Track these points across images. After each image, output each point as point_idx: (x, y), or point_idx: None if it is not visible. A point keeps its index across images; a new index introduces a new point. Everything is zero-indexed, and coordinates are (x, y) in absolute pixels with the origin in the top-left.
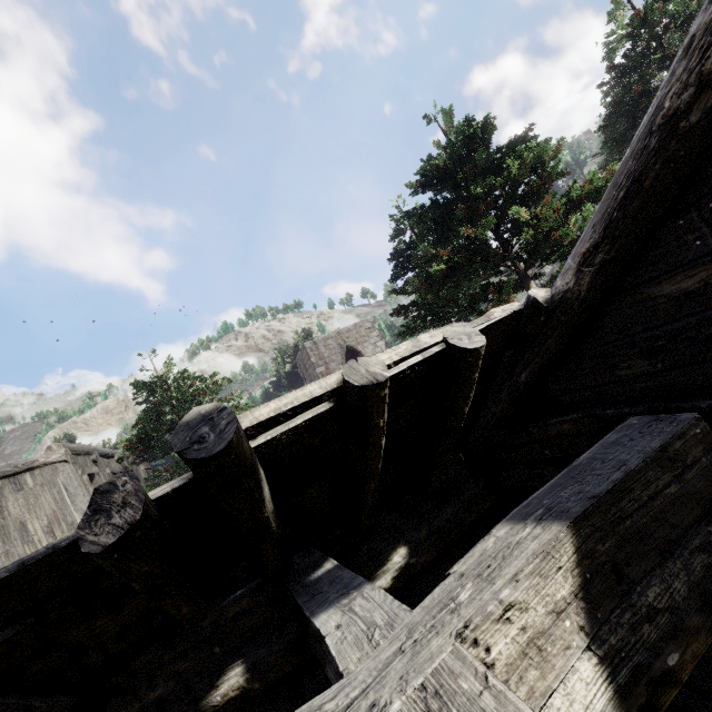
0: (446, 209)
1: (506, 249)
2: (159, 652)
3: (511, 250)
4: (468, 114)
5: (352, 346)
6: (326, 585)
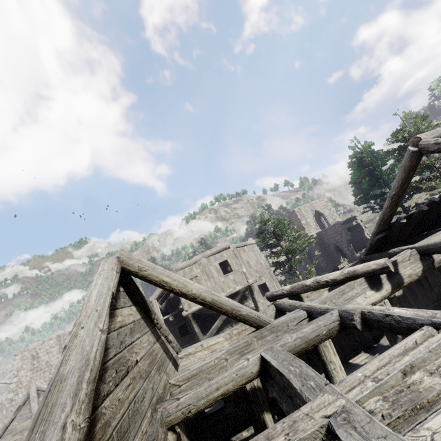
0: (405, 150)
1: (433, 164)
2: (387, 249)
3: (436, 164)
4: (417, 114)
5: (318, 210)
6: (431, 231)
